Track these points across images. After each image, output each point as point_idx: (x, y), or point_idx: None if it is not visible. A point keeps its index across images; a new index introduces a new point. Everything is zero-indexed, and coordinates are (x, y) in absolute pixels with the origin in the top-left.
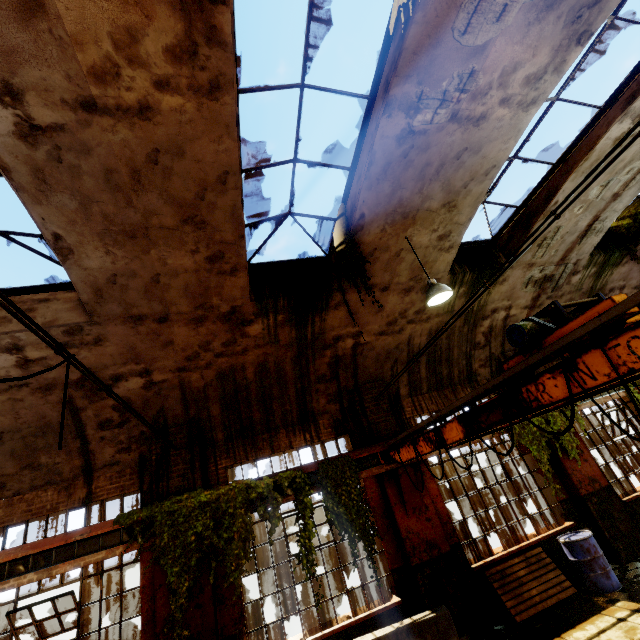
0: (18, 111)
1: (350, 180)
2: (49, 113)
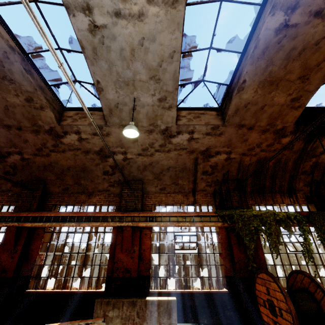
0: (287, 17)
1: None
2: (298, 18)
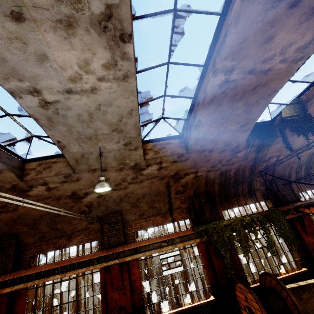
0: (227, 76)
1: (309, 87)
2: (236, 76)
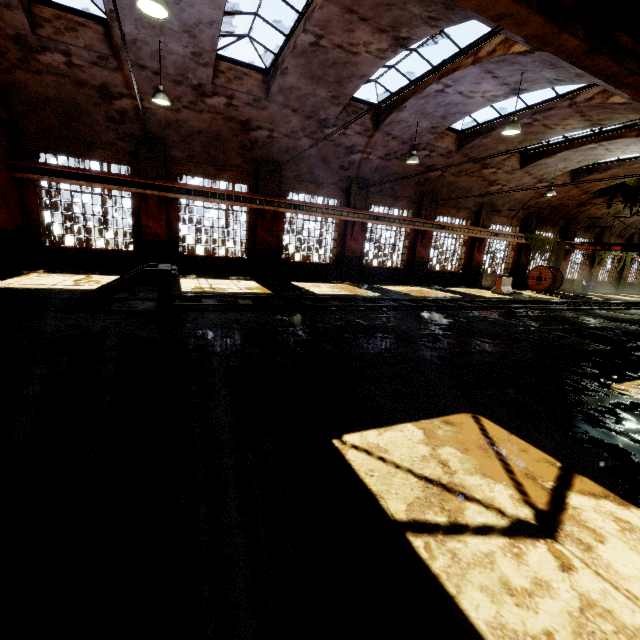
0: None
1: None
2: None
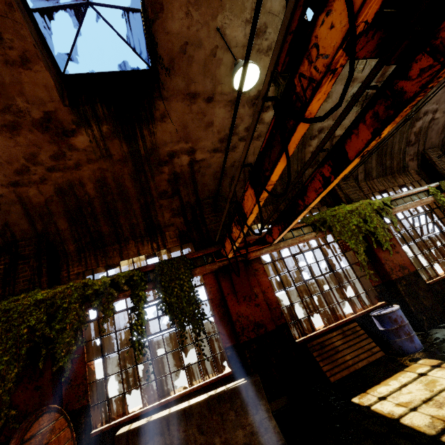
0: None
1: None
2: None
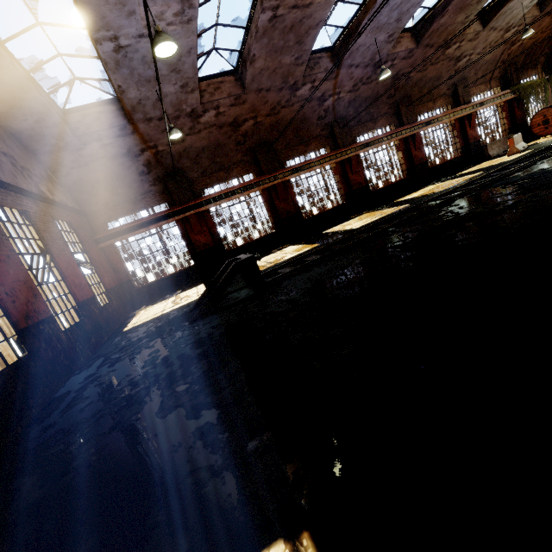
0: None
1: None
2: None
